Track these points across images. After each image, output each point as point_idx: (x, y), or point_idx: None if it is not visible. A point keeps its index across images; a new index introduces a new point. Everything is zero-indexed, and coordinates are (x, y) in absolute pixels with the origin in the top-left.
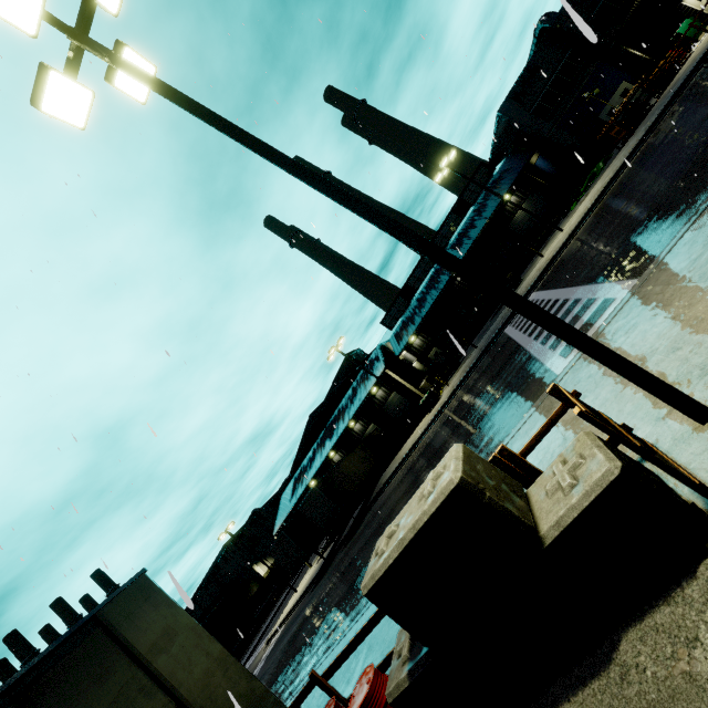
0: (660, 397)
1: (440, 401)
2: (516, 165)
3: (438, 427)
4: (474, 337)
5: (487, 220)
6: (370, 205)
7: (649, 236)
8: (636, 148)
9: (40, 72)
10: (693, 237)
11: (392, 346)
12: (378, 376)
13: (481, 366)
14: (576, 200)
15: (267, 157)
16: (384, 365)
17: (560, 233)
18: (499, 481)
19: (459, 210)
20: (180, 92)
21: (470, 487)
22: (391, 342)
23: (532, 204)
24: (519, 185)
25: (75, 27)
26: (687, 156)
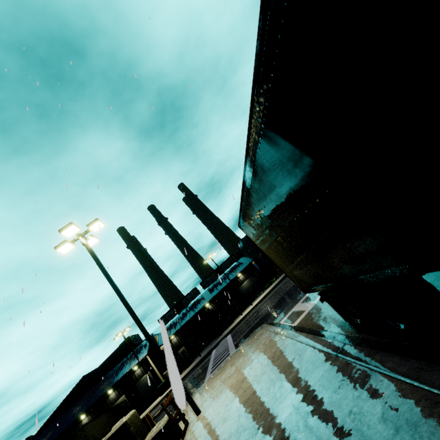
0: (190, 404)
1: (170, 387)
2: (244, 263)
3: (160, 407)
4: (205, 347)
5: (226, 284)
6: (139, 320)
7: (249, 334)
8: (278, 283)
9: (63, 242)
10: (243, 346)
11: (158, 339)
12: (141, 359)
13: (195, 370)
14: (263, 291)
15: (117, 294)
16: (147, 352)
17: (251, 305)
18: (139, 426)
19: (218, 272)
20: (102, 266)
21: (127, 424)
22: (159, 335)
23: (250, 282)
24: (246, 271)
25: (82, 233)
26: (272, 305)
